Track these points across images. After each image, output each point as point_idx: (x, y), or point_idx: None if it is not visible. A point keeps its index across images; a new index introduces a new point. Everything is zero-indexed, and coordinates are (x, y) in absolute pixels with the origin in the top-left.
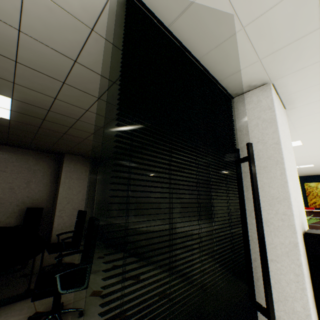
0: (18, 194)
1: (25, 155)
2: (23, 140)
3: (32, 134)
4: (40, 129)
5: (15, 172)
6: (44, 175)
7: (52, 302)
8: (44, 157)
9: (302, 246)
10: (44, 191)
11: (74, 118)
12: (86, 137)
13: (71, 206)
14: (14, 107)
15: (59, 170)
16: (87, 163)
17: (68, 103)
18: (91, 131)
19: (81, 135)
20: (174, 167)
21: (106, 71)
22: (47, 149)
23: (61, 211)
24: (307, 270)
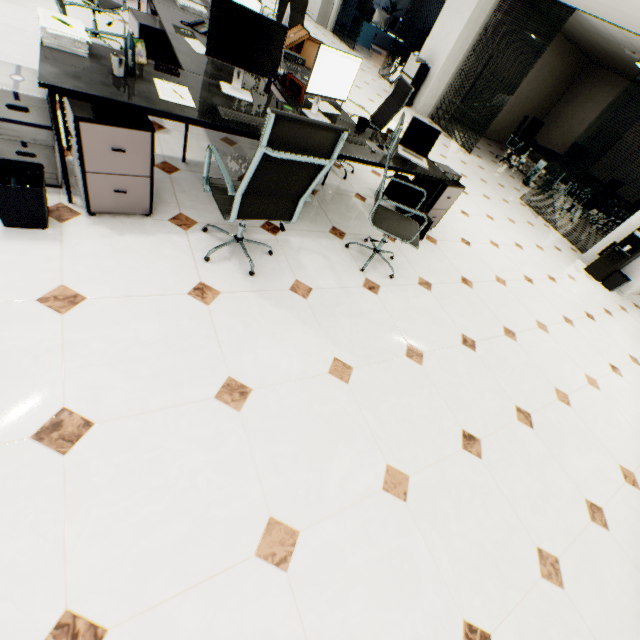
0: None
1: None
2: None
3: None
4: None
5: None
6: None
7: (573, 219)
8: None
9: (637, 224)
10: None
11: None
12: None
13: None
14: None
15: None
16: None
17: None
18: None
19: None
20: None
21: None
22: None
23: None
24: (623, 235)
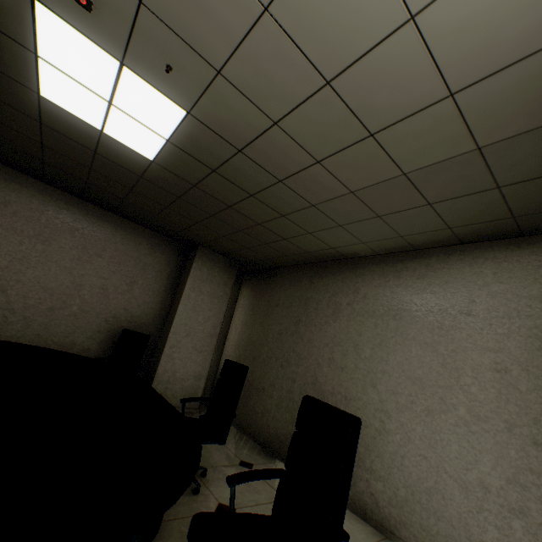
0: (111, 301)
1: (136, 235)
2: (146, 206)
3: (170, 198)
4: (191, 190)
5: (115, 261)
6: (158, 276)
7: None
8: (163, 245)
9: None
10: (152, 305)
11: (275, 177)
12: (263, 221)
13: (191, 342)
14: (178, 133)
15: (181, 273)
16: (230, 270)
17: (293, 138)
18: (285, 210)
19: (257, 216)
20: (449, 317)
21: (464, 58)
22: (175, 231)
23: (174, 347)
24: None
